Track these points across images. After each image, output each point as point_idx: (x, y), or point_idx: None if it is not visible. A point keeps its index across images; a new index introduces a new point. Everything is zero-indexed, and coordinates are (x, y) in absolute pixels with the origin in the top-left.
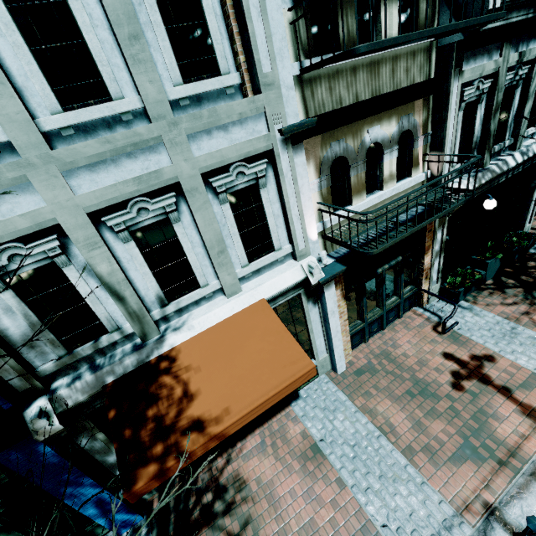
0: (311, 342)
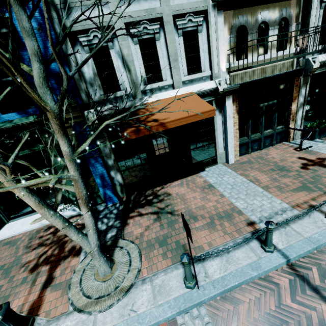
0: (215, 137)
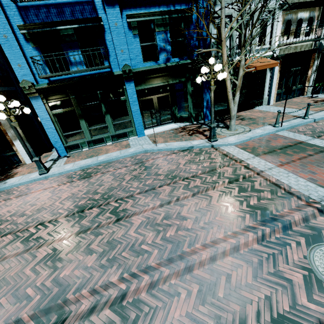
0: (264, 87)
